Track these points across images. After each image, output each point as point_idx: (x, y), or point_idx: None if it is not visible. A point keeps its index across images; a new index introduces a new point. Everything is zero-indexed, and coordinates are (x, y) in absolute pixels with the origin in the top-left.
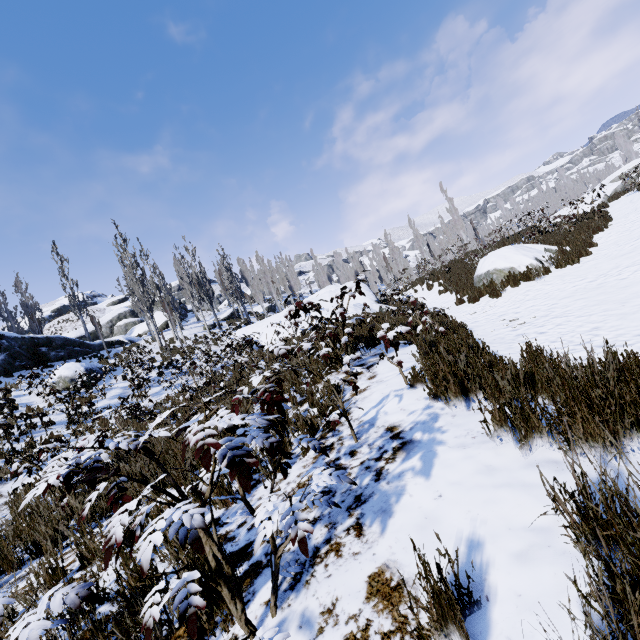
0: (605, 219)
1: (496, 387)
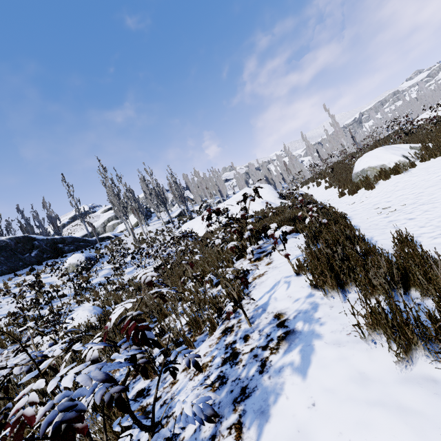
0: None
1: (369, 283)
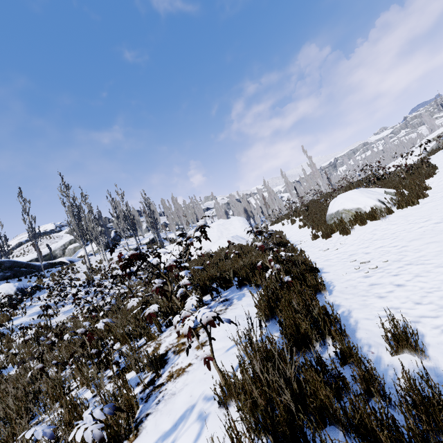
0: (432, 167)
1: None
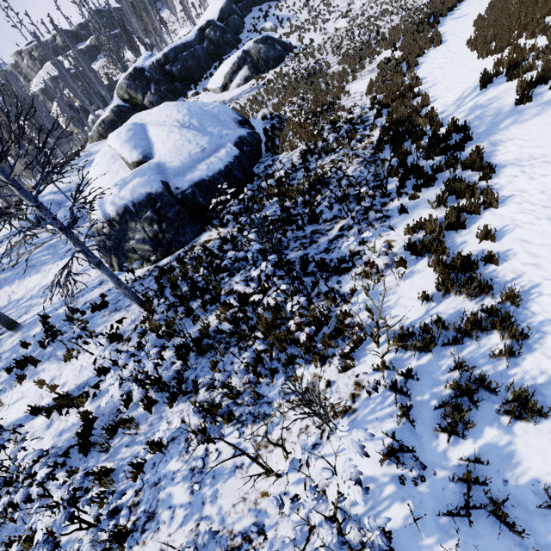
0: None
1: None
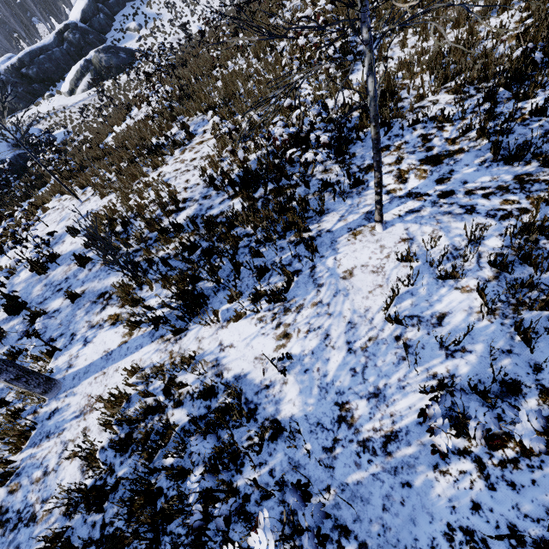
0: None
1: None
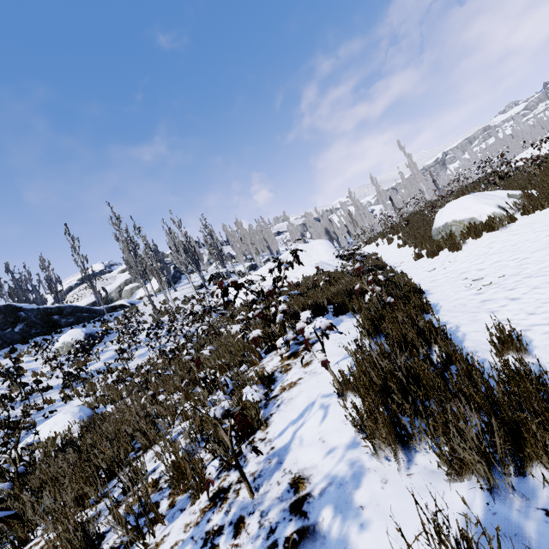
0: None
1: (450, 448)
